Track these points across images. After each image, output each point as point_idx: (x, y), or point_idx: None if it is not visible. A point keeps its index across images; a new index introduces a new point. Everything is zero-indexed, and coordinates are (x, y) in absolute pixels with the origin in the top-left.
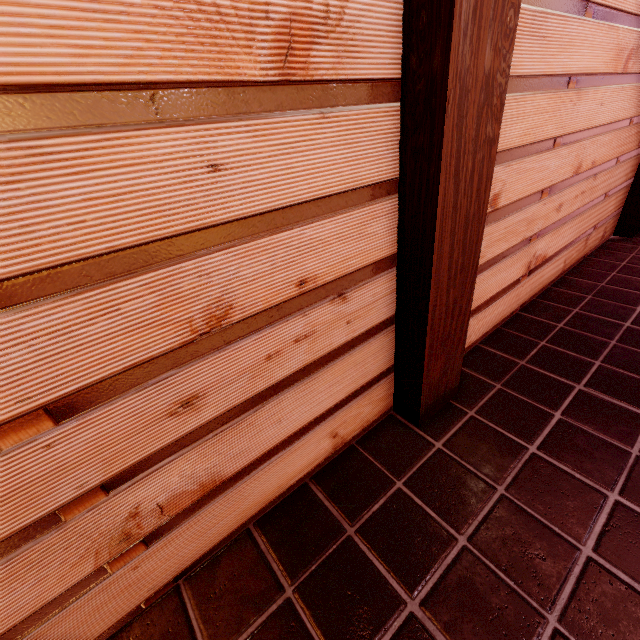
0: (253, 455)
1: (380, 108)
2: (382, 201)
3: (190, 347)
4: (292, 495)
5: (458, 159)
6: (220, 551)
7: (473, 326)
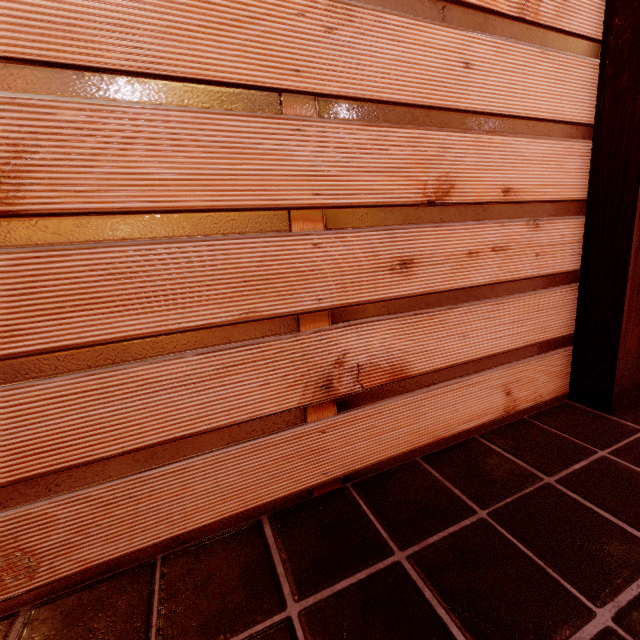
0: (436, 363)
1: (583, 59)
2: (578, 142)
3: (419, 209)
4: (460, 444)
5: None
6: (387, 471)
7: None
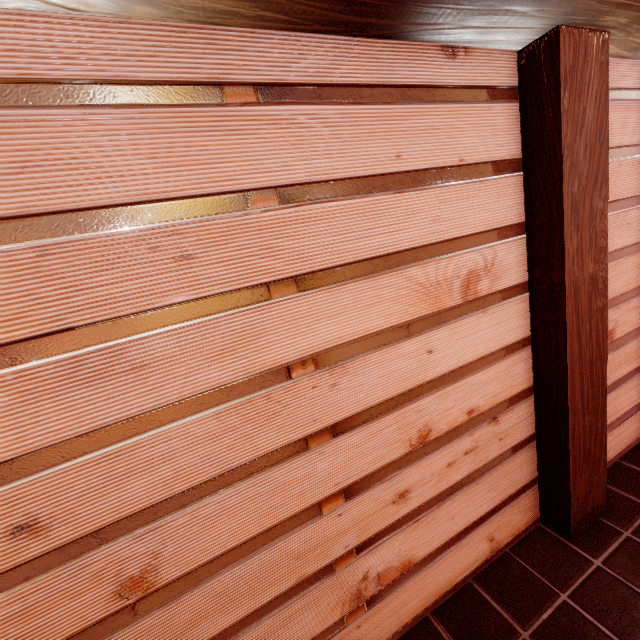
0: (434, 545)
1: (516, 299)
2: (520, 352)
3: (408, 456)
4: (459, 592)
5: (578, 326)
6: (407, 633)
7: (609, 442)
